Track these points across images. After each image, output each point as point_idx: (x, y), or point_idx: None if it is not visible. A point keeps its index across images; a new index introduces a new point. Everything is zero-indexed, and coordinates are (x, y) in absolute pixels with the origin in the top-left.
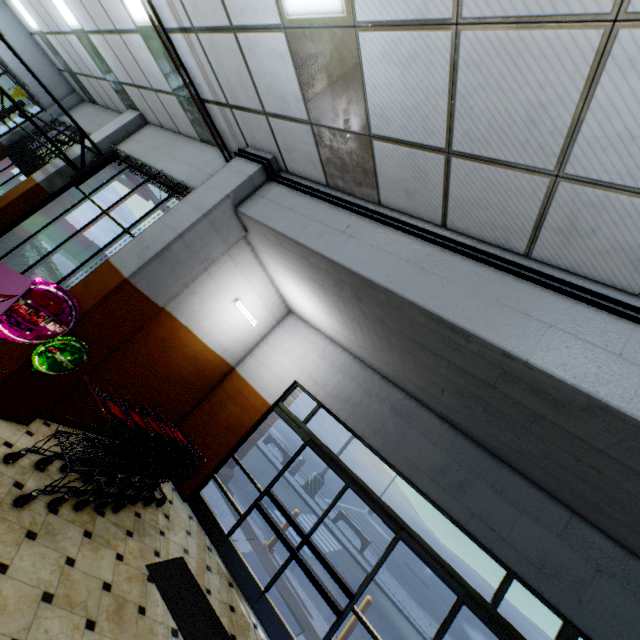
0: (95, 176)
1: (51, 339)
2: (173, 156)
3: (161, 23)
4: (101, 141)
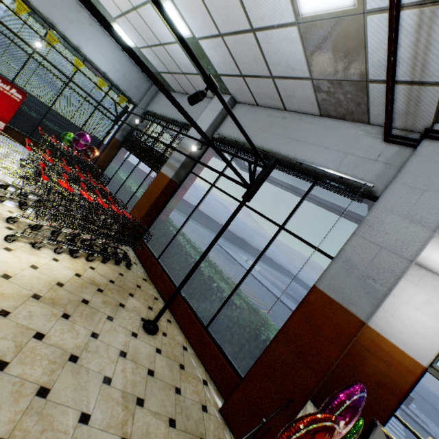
0: (203, 160)
1: (349, 434)
2: (292, 137)
3: (399, 4)
4: (206, 130)
